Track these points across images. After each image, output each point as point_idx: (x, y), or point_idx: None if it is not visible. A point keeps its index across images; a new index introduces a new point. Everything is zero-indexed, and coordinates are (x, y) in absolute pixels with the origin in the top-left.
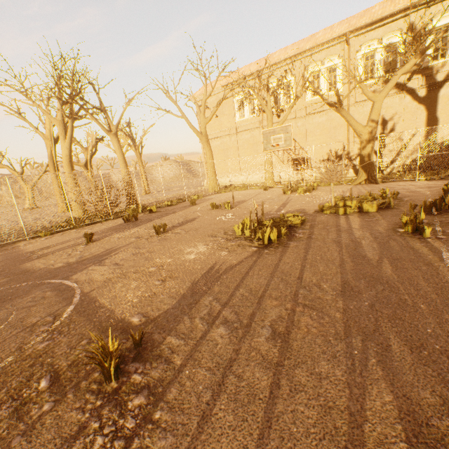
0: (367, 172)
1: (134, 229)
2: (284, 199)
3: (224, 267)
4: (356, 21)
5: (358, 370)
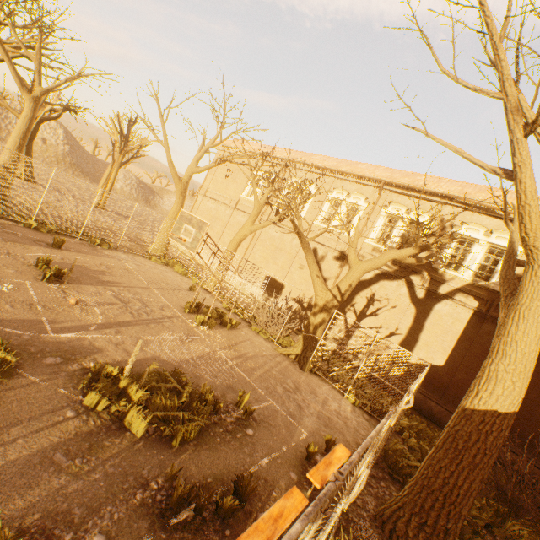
0: (306, 346)
1: None
2: (154, 316)
3: None
4: (399, 176)
5: None
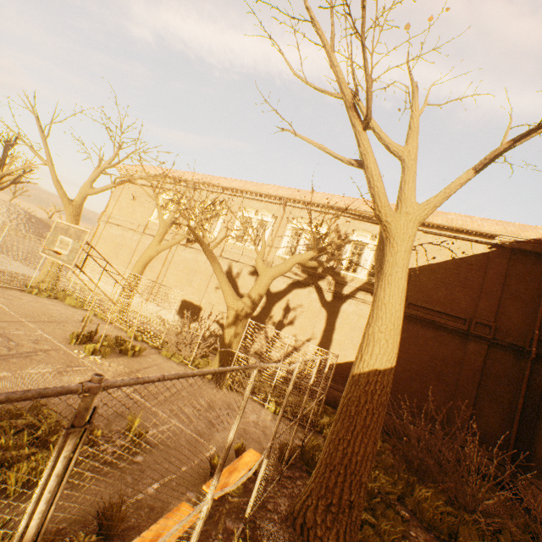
0: (222, 363)
1: None
2: (20, 350)
3: None
4: (299, 194)
5: None
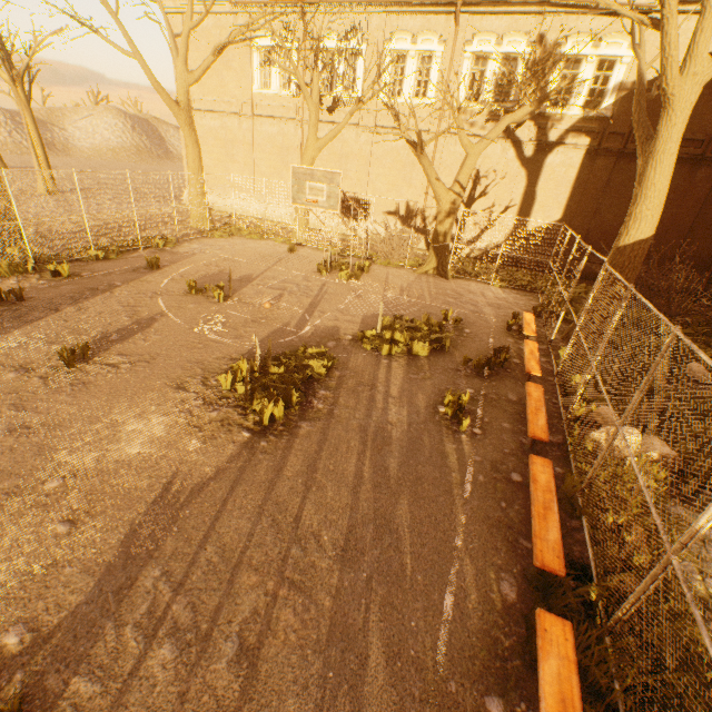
0: (439, 258)
1: (14, 337)
2: (316, 290)
3: (189, 486)
4: None
5: (326, 707)
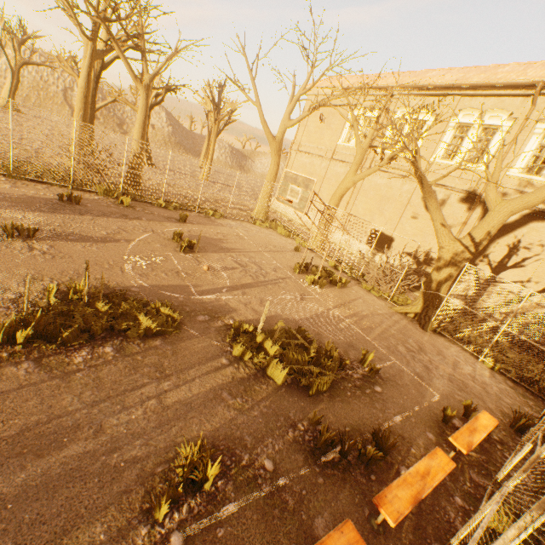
0: (426, 305)
1: (30, 214)
2: (269, 278)
3: None
4: None
5: None
